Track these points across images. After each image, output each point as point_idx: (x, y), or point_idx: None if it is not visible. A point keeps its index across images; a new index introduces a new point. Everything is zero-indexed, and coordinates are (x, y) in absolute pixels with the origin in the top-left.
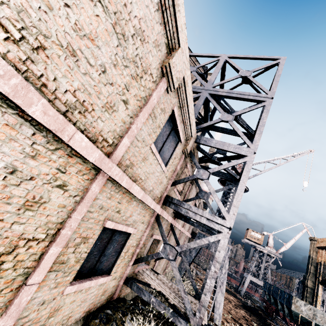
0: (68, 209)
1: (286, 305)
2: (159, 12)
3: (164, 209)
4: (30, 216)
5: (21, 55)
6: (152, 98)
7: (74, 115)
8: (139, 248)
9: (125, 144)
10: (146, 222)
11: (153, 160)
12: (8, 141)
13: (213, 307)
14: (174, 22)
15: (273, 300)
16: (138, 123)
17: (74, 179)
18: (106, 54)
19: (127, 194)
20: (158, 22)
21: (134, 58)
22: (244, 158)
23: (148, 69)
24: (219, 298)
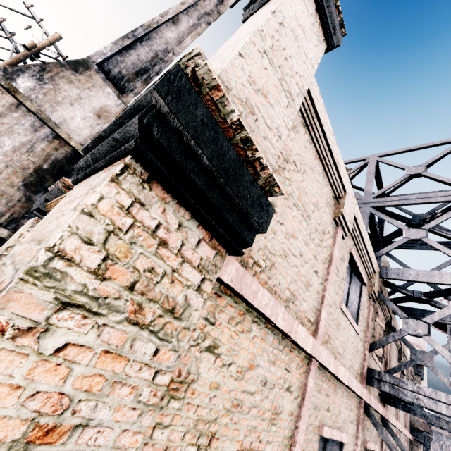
0: (294, 416)
1: None
2: (324, 177)
3: (368, 391)
4: (273, 432)
5: (265, 278)
6: (334, 254)
7: (290, 307)
8: None
9: (323, 317)
10: (354, 419)
11: (345, 323)
12: (262, 353)
13: None
14: (337, 176)
15: None
16: (329, 287)
17: (295, 376)
18: (301, 240)
19: (332, 380)
20: (325, 185)
21: (316, 227)
22: None
23: (325, 228)
24: None
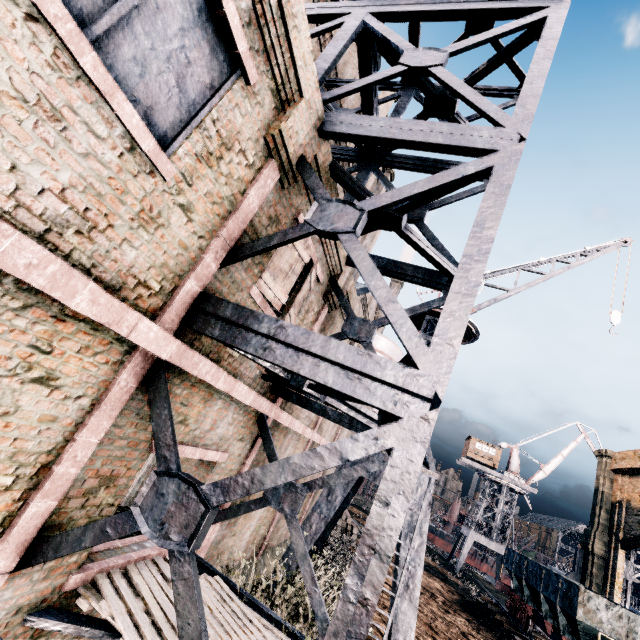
0: None
1: (562, 607)
2: None
3: (208, 353)
4: None
5: None
6: None
7: None
8: (57, 495)
9: None
10: (80, 384)
11: (6, 7)
12: None
13: (390, 630)
14: None
15: (529, 592)
16: None
17: None
18: None
19: None
20: None
21: None
22: (484, 158)
23: None
24: (404, 617)
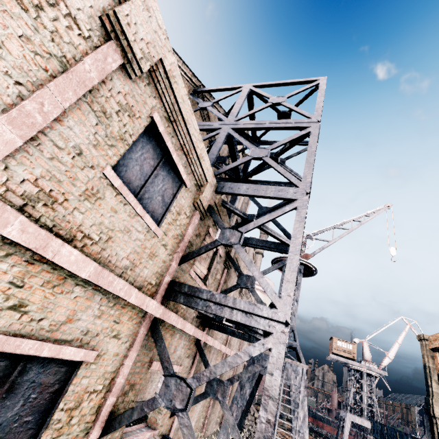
0: None
1: None
2: None
3: (172, 309)
4: None
5: None
6: (81, 65)
7: None
8: (116, 394)
9: (1, 137)
10: (127, 335)
11: (120, 204)
12: None
13: None
14: None
15: None
16: (46, 102)
17: None
18: None
19: (45, 266)
20: None
21: None
22: (292, 203)
23: (59, 0)
24: None
